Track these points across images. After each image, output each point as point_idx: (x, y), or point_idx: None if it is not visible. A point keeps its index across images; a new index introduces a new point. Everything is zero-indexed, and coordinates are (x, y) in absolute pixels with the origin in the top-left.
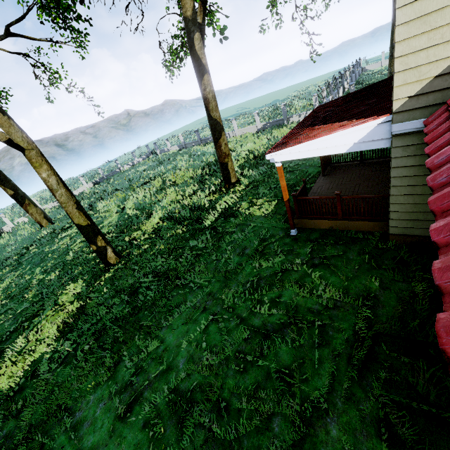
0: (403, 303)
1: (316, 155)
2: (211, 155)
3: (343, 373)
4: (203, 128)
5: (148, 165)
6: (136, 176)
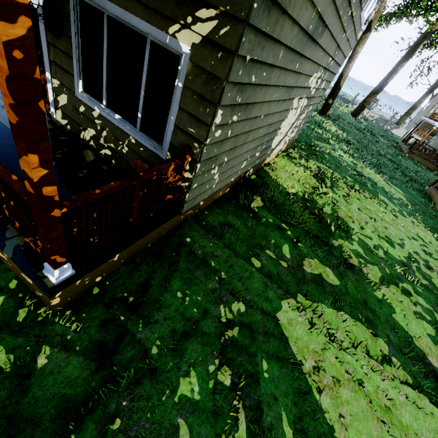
0: None
1: None
2: None
3: None
4: None
5: None
6: None
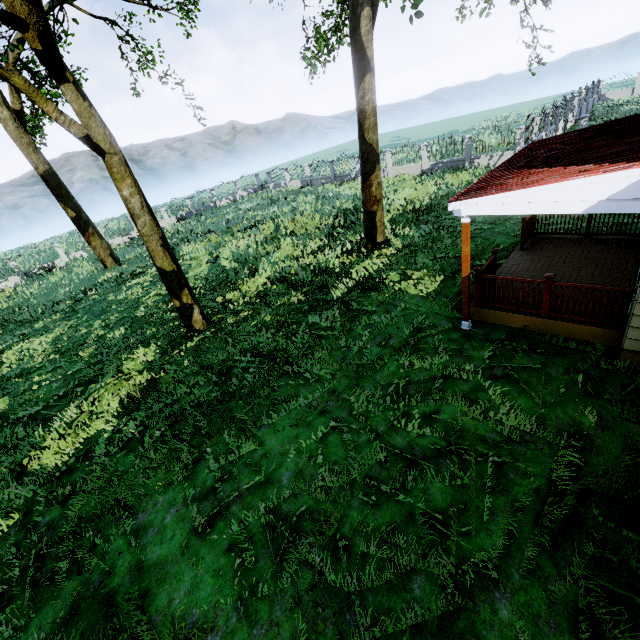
0: (632, 453)
1: (530, 212)
2: (350, 200)
3: (526, 535)
4: (339, 160)
5: (255, 203)
6: (237, 215)
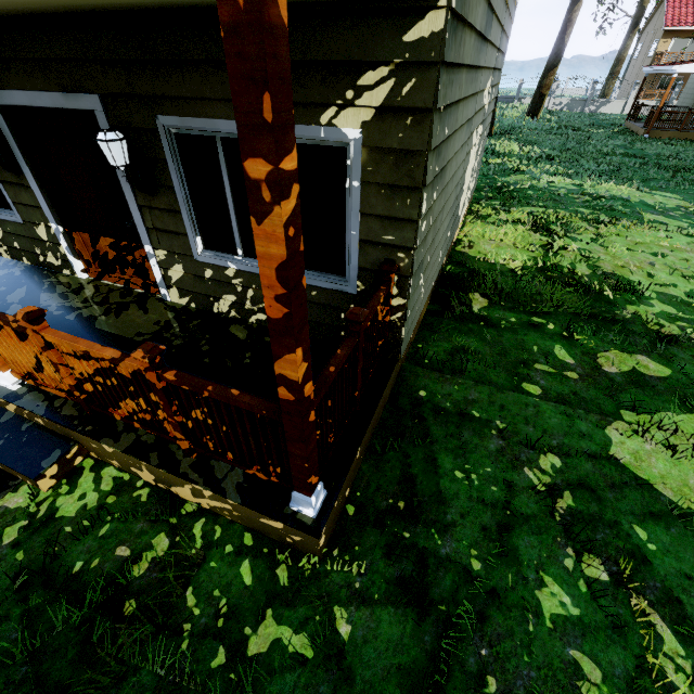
0: None
1: None
2: None
3: None
4: None
5: None
6: None
